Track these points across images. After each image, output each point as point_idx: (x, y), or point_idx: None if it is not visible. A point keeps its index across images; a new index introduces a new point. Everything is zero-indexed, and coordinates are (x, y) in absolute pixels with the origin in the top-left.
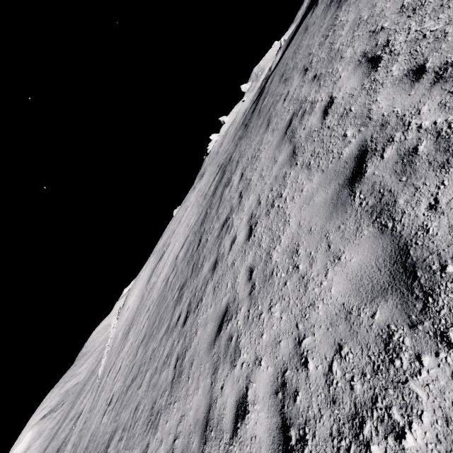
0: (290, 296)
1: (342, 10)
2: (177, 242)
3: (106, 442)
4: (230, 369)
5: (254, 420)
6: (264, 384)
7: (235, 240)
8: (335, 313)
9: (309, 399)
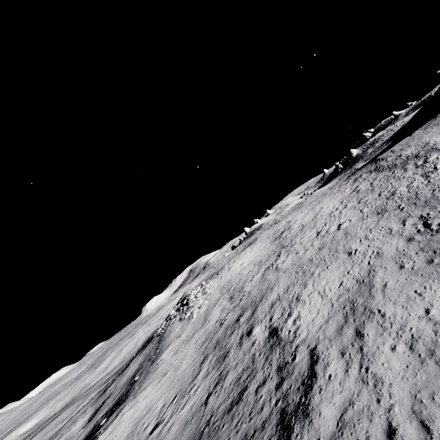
0: None
1: None
2: (328, 203)
3: (383, 201)
4: None
5: None
6: None
7: None
8: None
9: None
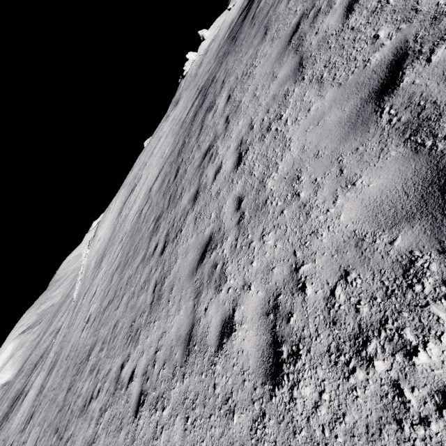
0: (287, 225)
1: None
2: (150, 174)
3: (87, 351)
4: (215, 294)
5: (241, 337)
6: (253, 307)
7: (220, 169)
8: (343, 241)
9: (305, 320)
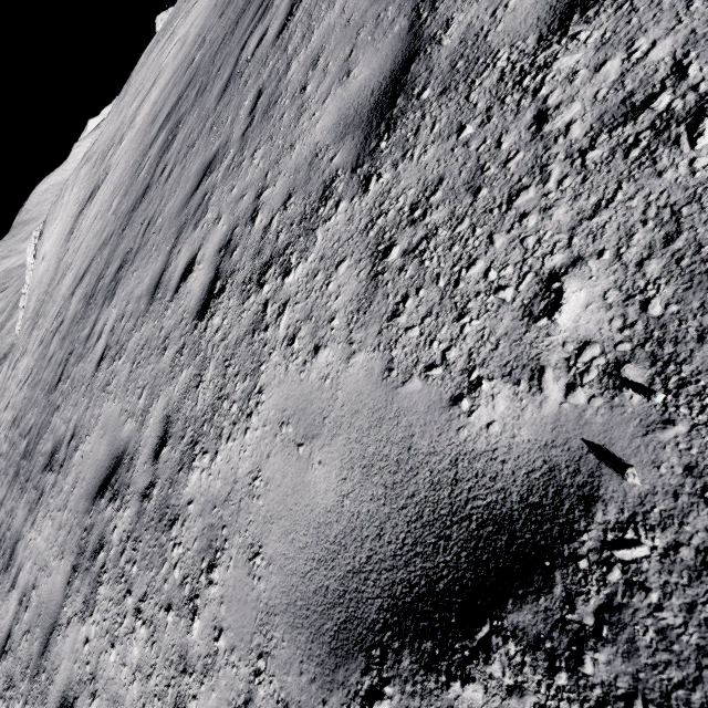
0: None
1: (329, 229)
2: (97, 219)
3: None
4: None
5: None
6: None
7: (14, 586)
8: None
9: None
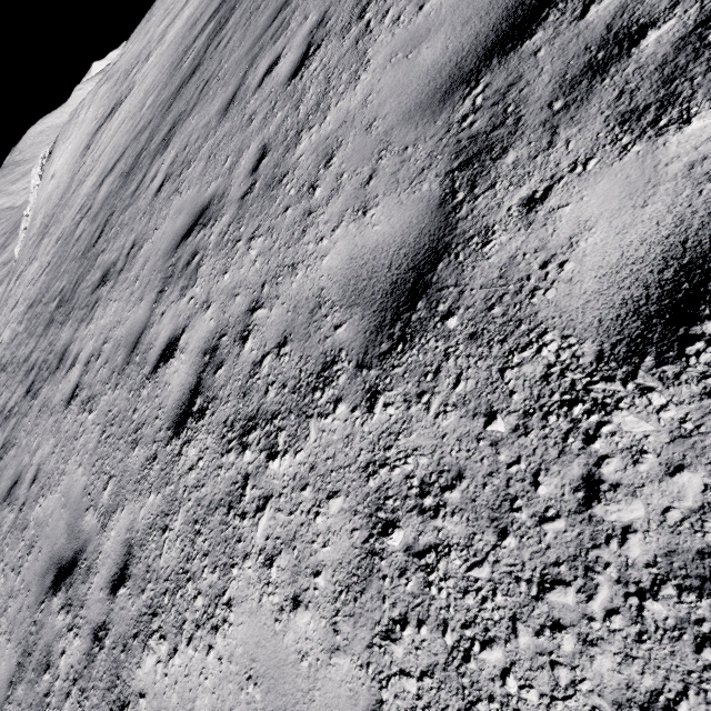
0: (3, 594)
1: None
2: (125, 122)
3: None
4: None
5: None
6: None
7: (74, 365)
8: None
9: None
